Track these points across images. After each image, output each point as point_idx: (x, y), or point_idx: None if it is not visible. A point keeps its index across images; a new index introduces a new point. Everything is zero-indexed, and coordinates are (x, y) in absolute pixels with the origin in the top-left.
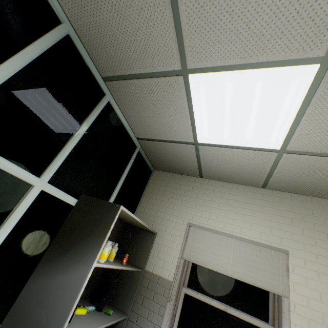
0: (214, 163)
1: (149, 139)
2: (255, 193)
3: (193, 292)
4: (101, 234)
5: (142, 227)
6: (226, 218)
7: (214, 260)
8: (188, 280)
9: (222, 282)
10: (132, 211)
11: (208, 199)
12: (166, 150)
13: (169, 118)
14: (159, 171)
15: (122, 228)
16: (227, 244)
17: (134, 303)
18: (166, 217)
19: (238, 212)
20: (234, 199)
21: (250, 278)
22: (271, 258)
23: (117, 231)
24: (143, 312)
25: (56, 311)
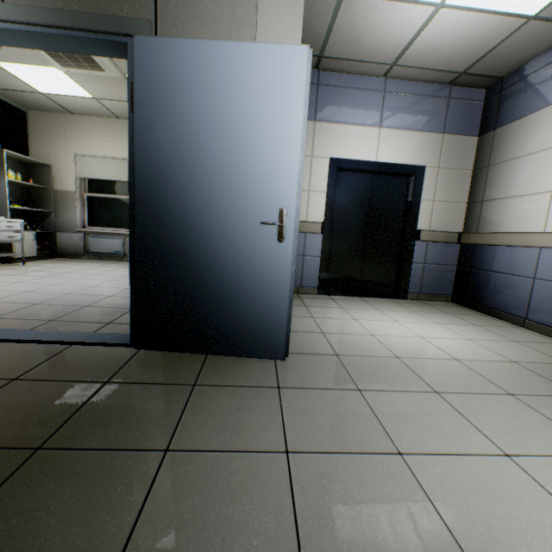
0: (70, 105)
1: (0, 89)
2: (116, 124)
3: (92, 194)
4: (2, 166)
5: (37, 163)
6: (100, 146)
7: (96, 174)
8: (89, 190)
9: (108, 185)
10: (26, 154)
11: (85, 134)
12: (24, 97)
13: (4, 79)
14: (34, 111)
15: (23, 167)
16: (102, 163)
17: (57, 208)
18: (58, 153)
19: (107, 141)
20: (103, 131)
21: (116, 178)
22: (126, 165)
23: (20, 169)
24: (65, 210)
25: (1, 198)
